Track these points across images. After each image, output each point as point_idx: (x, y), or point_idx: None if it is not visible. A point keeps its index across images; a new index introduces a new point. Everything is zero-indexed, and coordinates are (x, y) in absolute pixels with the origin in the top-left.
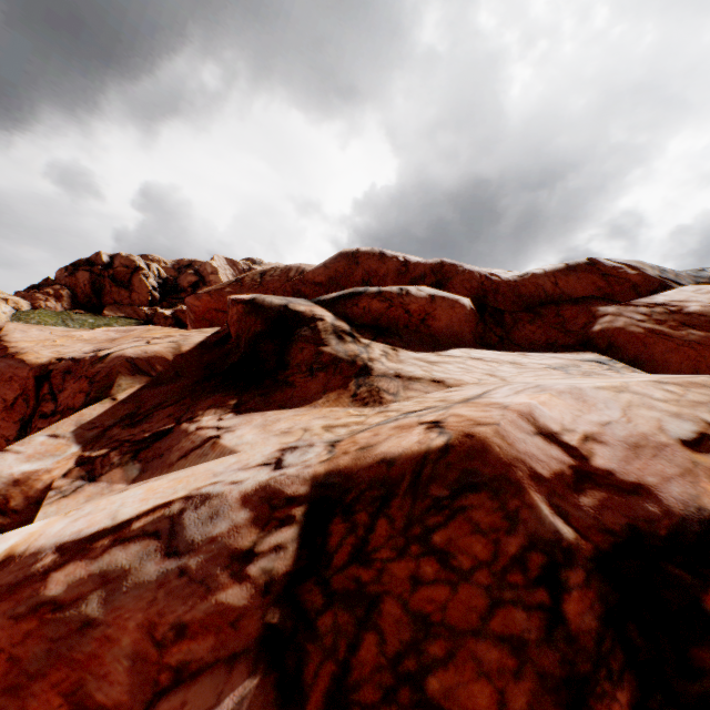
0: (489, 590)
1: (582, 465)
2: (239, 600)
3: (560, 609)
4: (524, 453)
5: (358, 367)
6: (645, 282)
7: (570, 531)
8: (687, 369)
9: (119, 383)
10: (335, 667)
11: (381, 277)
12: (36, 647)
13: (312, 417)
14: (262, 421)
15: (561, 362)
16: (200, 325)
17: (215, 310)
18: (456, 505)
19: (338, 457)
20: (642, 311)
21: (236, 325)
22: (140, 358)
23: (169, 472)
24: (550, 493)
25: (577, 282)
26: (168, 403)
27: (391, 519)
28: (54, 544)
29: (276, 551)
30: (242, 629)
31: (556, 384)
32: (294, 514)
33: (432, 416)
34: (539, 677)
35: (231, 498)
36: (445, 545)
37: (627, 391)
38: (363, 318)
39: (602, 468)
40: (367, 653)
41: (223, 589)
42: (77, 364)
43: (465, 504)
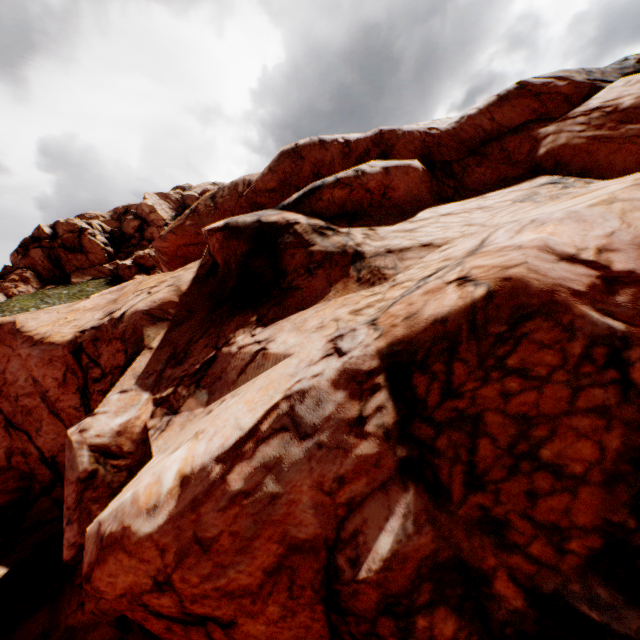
0: (568, 383)
1: (606, 273)
2: (371, 450)
3: (629, 379)
4: (557, 278)
5: (351, 255)
6: (576, 90)
7: (620, 324)
8: (630, 165)
9: (147, 334)
10: (463, 467)
11: (328, 166)
12: (244, 522)
13: (333, 309)
14: (291, 325)
15: (521, 193)
16: (175, 264)
17: (184, 245)
18: (517, 334)
19: (390, 331)
20: (581, 121)
21: (221, 253)
22: (153, 309)
23: (236, 387)
24: (592, 302)
25: (512, 111)
26: (196, 337)
27: (464, 361)
28: (211, 459)
29: (379, 411)
30: (383, 466)
31: (550, 214)
32: (378, 382)
33: (453, 275)
34: (625, 425)
35: (324, 387)
36: (520, 365)
37: (616, 201)
38: (330, 210)
39: (623, 271)
40: (485, 451)
41: (356, 447)
42: (99, 331)
43: (525, 331)
